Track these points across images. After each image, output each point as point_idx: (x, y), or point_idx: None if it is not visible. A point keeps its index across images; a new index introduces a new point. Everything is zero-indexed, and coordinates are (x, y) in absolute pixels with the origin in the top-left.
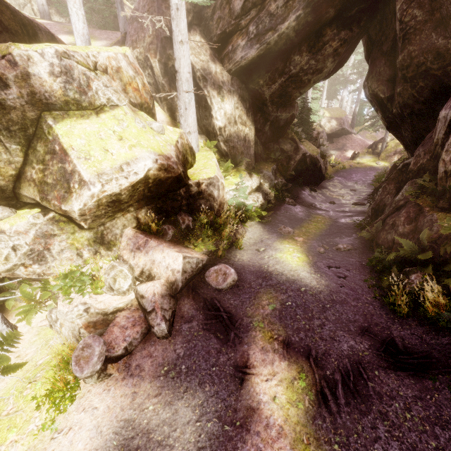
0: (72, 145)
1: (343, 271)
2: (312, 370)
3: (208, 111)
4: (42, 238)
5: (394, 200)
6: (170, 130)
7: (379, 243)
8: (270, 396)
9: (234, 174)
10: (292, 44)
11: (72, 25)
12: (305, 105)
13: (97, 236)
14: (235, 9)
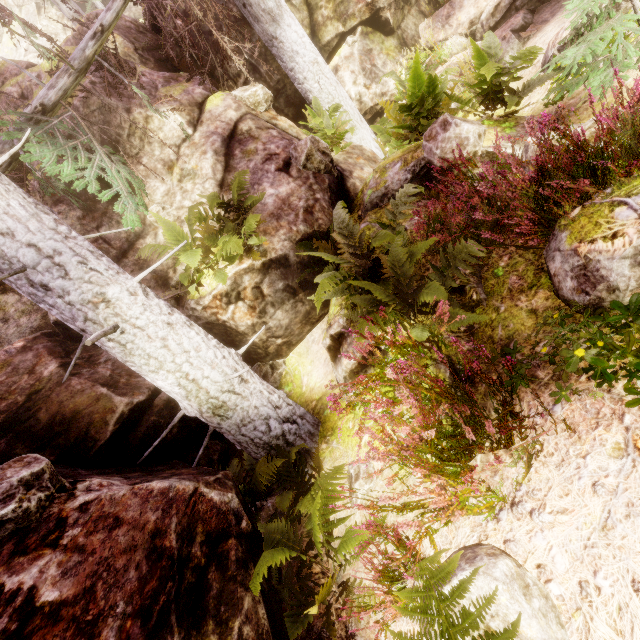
0: None
1: None
2: None
3: None
4: (364, 56)
5: None
6: None
7: None
8: None
9: None
10: None
11: None
12: None
13: (400, 43)
14: None
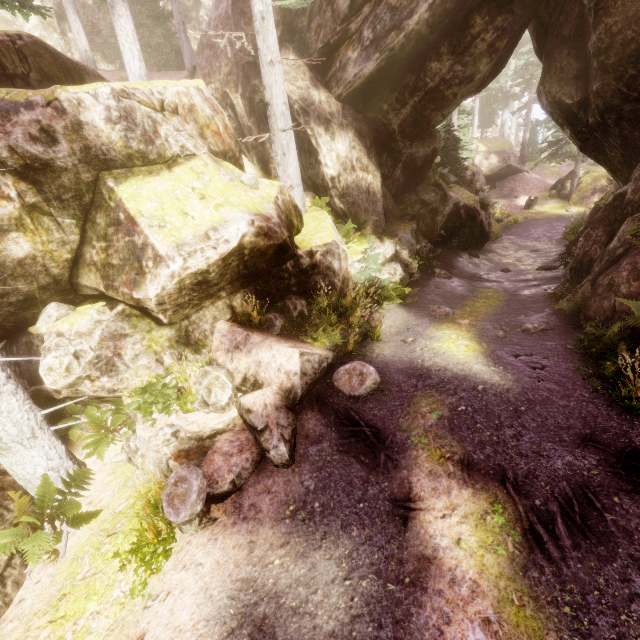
0: (141, 211)
1: (538, 360)
2: (512, 499)
3: (313, 157)
4: (110, 340)
5: (606, 250)
6: (266, 183)
7: (590, 315)
8: (451, 539)
9: (358, 240)
10: (426, 46)
11: (126, 65)
12: (450, 135)
13: (181, 334)
14: (340, 10)
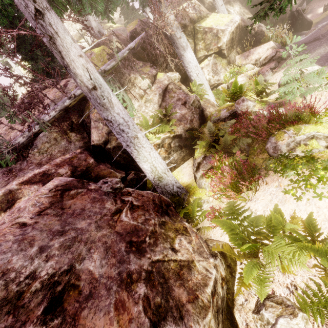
0: (211, 25)
1: None
2: None
3: None
4: (213, 65)
5: None
6: None
7: None
8: None
9: None
10: None
11: None
12: None
13: (228, 62)
14: None
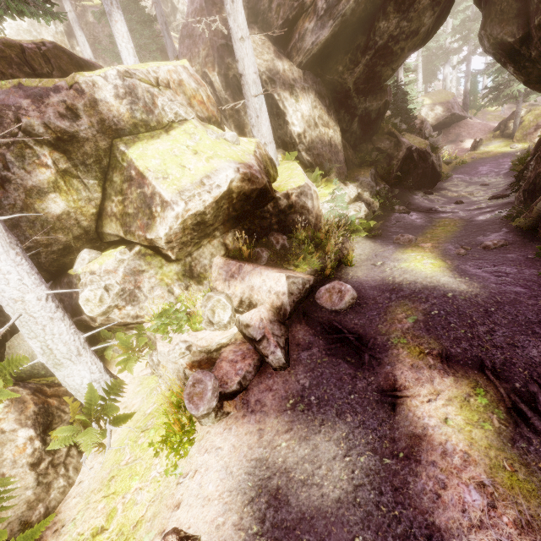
0: (148, 167)
1: (502, 269)
2: (492, 384)
3: (281, 118)
4: (131, 276)
5: None
6: (245, 141)
7: None
8: (438, 419)
9: (325, 185)
10: (374, 8)
11: (124, 61)
12: (399, 89)
13: (185, 269)
14: None
